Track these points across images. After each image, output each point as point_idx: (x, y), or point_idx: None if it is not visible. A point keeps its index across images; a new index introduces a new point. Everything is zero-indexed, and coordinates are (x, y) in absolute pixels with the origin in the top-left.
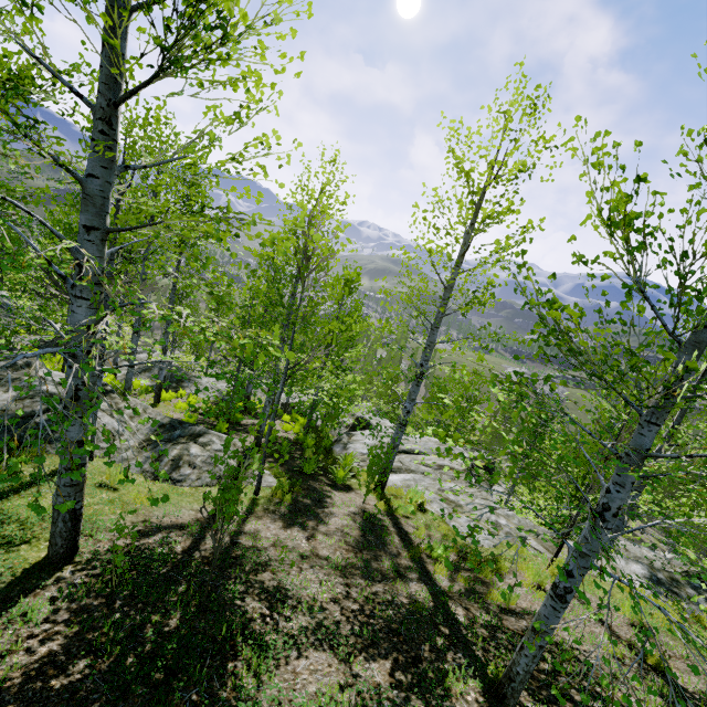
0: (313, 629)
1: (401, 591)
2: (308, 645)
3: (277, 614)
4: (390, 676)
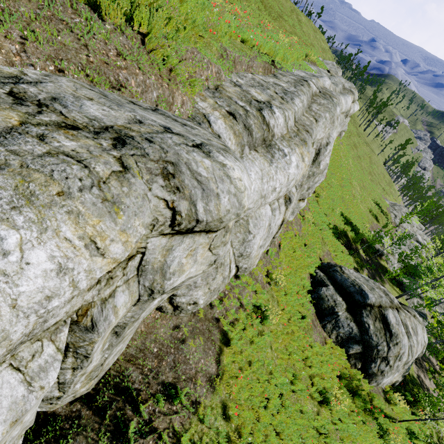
0: None
1: None
2: None
3: None
4: None
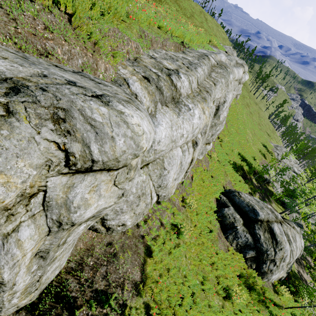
0: None
1: None
2: None
3: None
4: None
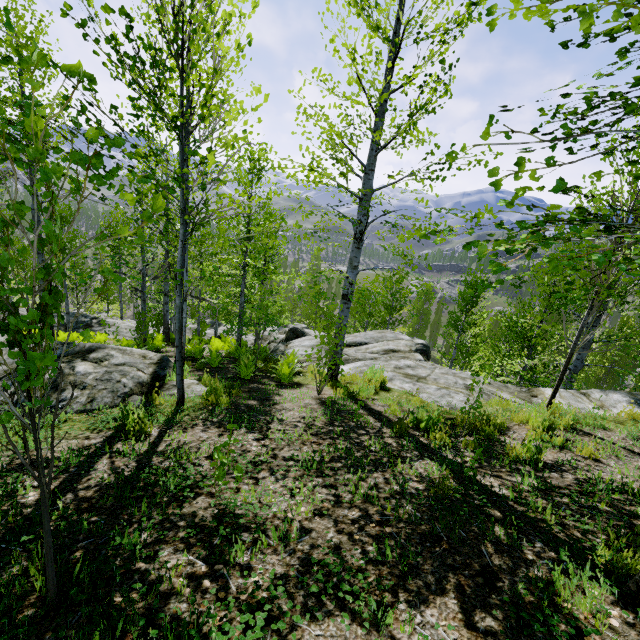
0: (296, 575)
1: (407, 475)
2: (297, 618)
3: (224, 566)
4: (468, 628)
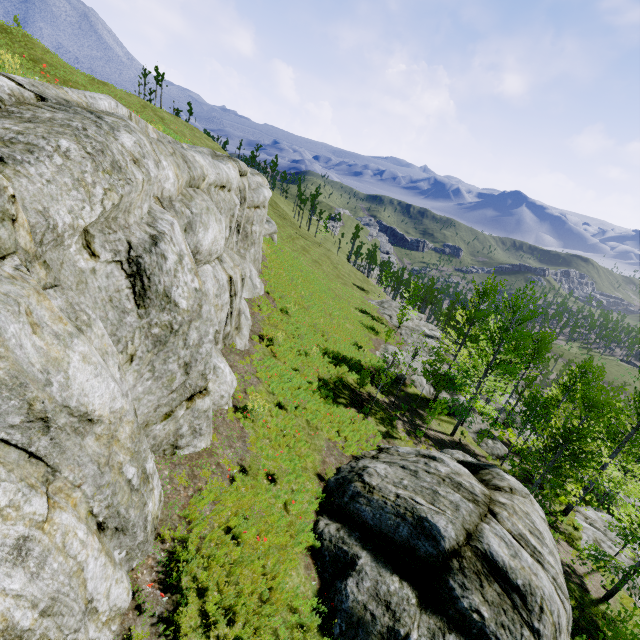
0: None
1: None
2: None
3: None
4: None
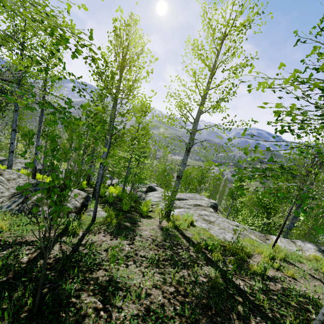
0: (142, 315)
1: (199, 273)
2: None
3: (110, 306)
4: None
